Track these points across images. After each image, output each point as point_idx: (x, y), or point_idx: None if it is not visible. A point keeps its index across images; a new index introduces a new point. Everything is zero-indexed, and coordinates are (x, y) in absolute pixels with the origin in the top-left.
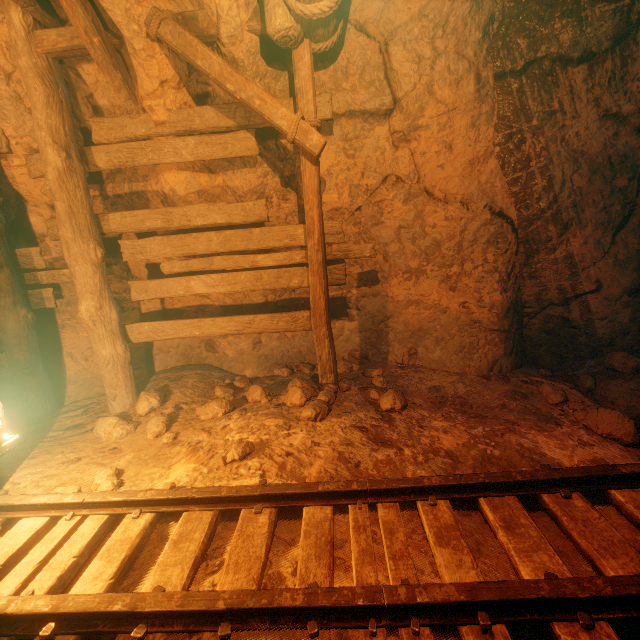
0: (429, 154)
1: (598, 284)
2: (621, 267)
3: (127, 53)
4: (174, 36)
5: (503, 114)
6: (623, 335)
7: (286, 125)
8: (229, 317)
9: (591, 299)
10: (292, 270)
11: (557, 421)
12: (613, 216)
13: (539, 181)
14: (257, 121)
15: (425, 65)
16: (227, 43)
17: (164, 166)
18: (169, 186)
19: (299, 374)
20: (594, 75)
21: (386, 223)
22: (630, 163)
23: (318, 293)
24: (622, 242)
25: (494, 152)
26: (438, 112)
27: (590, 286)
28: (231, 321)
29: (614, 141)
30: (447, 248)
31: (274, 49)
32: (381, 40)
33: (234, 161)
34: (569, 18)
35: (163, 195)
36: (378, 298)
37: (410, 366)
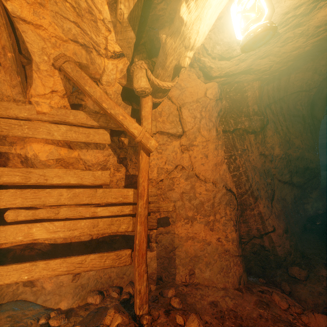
0: (197, 158)
1: (274, 227)
2: (278, 218)
3: (30, 69)
4: (73, 70)
5: (227, 146)
6: (289, 255)
7: (137, 132)
8: (63, 259)
9: (272, 235)
10: (122, 219)
11: (295, 326)
12: (269, 194)
13: (244, 177)
14: (113, 126)
15: (197, 120)
16: (105, 84)
17: (34, 139)
18: (33, 152)
19: (109, 299)
20: (256, 139)
21: (175, 189)
22: (270, 173)
23: (142, 238)
24: (274, 206)
25: (225, 161)
26: (202, 140)
27: (270, 228)
28: (64, 262)
29: (264, 164)
30: (207, 206)
31: (127, 94)
32: (178, 105)
33: (89, 144)
34: (247, 117)
35: (24, 157)
36: (169, 234)
37: (191, 284)
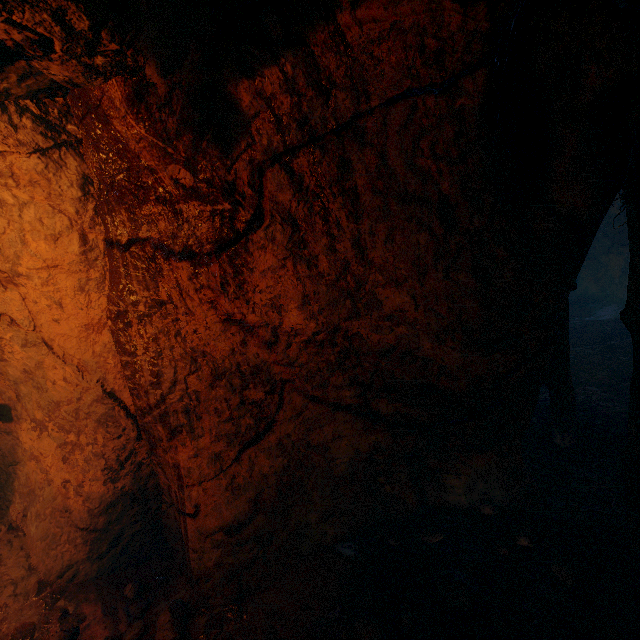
0: (42, 304)
1: (196, 510)
2: (234, 493)
3: None
4: None
5: (113, 286)
6: (206, 579)
7: None
8: None
9: (190, 523)
10: None
11: None
12: (244, 429)
13: (147, 374)
14: None
15: (12, 210)
16: None
17: None
18: None
19: None
20: (201, 276)
21: (11, 362)
22: (266, 376)
23: None
24: (250, 461)
25: (108, 324)
26: (36, 265)
27: (190, 508)
28: None
29: (244, 348)
30: (67, 411)
31: None
32: None
33: None
34: (165, 205)
35: None
36: (11, 437)
37: (17, 529)
